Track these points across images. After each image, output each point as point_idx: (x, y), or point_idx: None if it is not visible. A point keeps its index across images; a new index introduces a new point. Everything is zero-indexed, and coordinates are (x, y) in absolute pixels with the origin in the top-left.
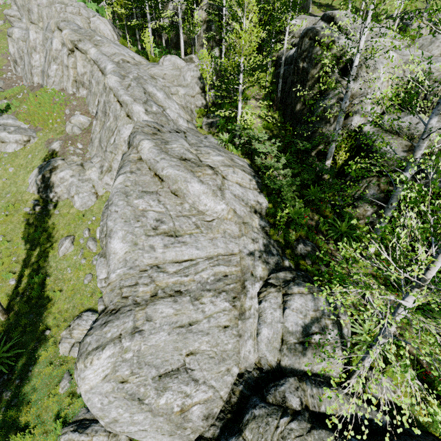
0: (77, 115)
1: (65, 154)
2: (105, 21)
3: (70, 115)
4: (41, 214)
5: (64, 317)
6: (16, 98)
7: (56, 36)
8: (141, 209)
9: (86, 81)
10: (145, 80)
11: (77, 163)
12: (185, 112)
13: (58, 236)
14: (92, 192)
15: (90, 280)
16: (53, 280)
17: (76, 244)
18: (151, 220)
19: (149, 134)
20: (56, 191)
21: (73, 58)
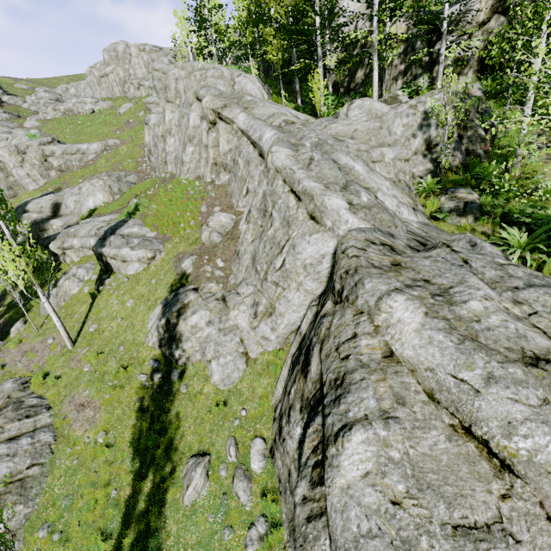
0: (217, 213)
1: (199, 279)
2: (253, 78)
3: (207, 213)
4: (161, 390)
5: None
6: (147, 195)
7: (194, 110)
8: None
9: (229, 162)
10: (331, 145)
11: (216, 296)
12: (401, 191)
13: (183, 447)
14: (239, 352)
15: None
16: None
17: (214, 482)
18: None
19: (386, 267)
20: (184, 347)
21: (214, 133)
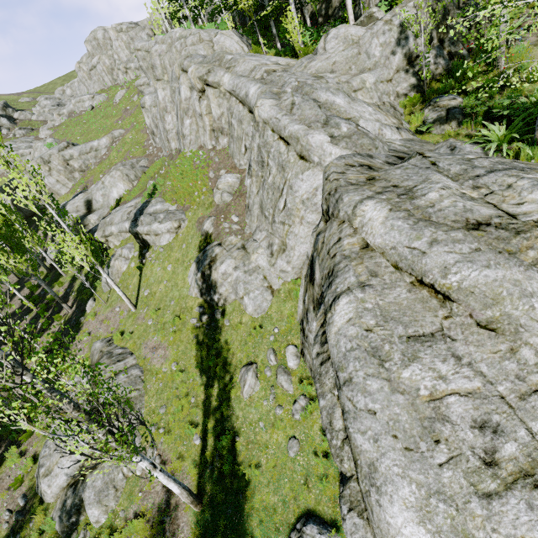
0: (223, 176)
1: (220, 236)
2: (230, 34)
3: (215, 178)
4: (210, 327)
5: (273, 521)
6: (160, 175)
7: (182, 82)
8: (426, 396)
9: (224, 125)
10: (311, 85)
11: (237, 246)
12: (385, 114)
13: (235, 362)
14: (265, 287)
15: (297, 452)
16: (244, 443)
17: (263, 380)
18: (464, 428)
19: (362, 182)
20: (220, 292)
21: (205, 100)
